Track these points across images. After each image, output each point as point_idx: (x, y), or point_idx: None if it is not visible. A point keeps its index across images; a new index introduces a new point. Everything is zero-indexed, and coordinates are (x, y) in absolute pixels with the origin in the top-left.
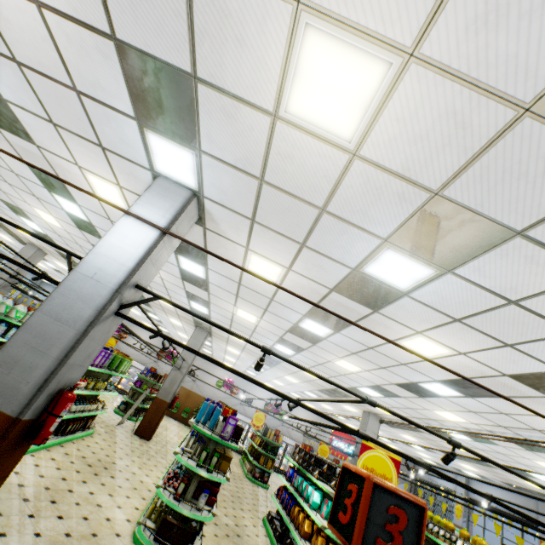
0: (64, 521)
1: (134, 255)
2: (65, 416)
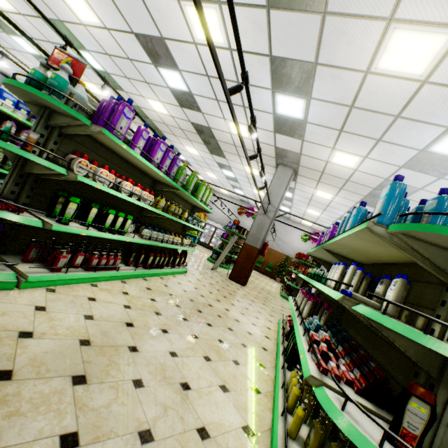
0: None
1: None
2: (132, 239)
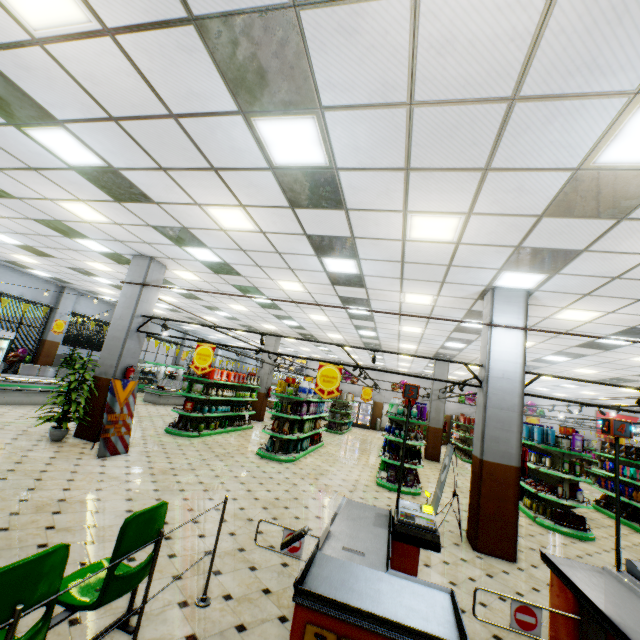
0: None
1: (518, 354)
2: None
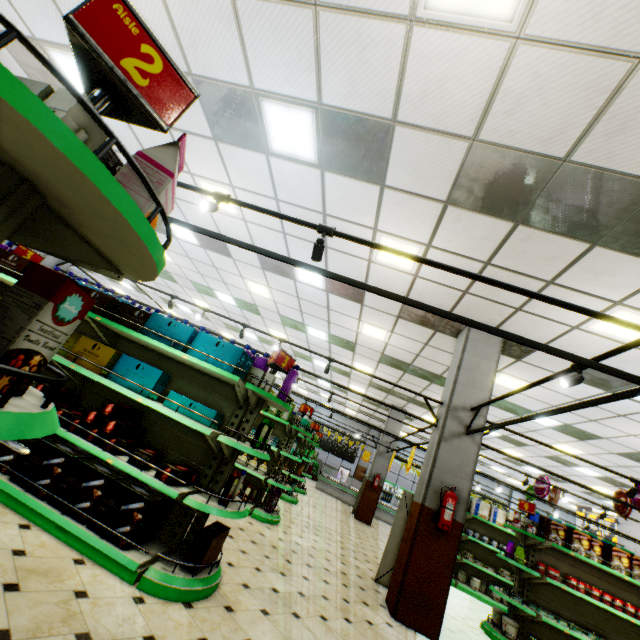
0: None
1: None
2: None
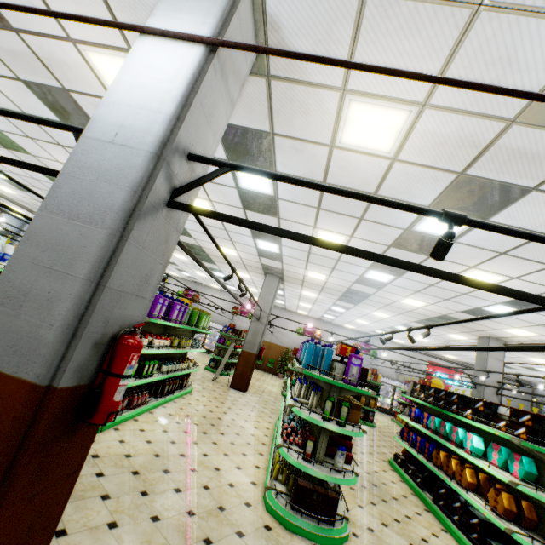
0: (182, 495)
1: (172, 93)
2: (157, 378)
